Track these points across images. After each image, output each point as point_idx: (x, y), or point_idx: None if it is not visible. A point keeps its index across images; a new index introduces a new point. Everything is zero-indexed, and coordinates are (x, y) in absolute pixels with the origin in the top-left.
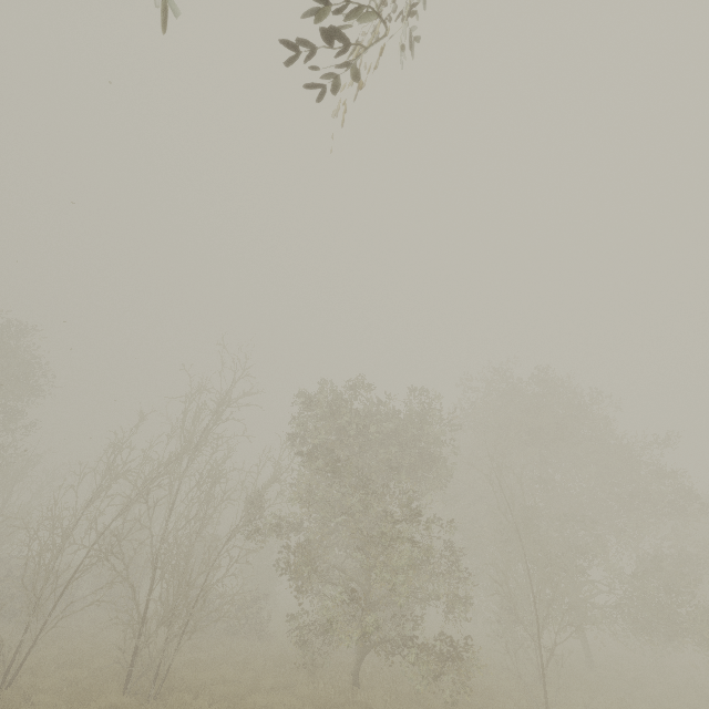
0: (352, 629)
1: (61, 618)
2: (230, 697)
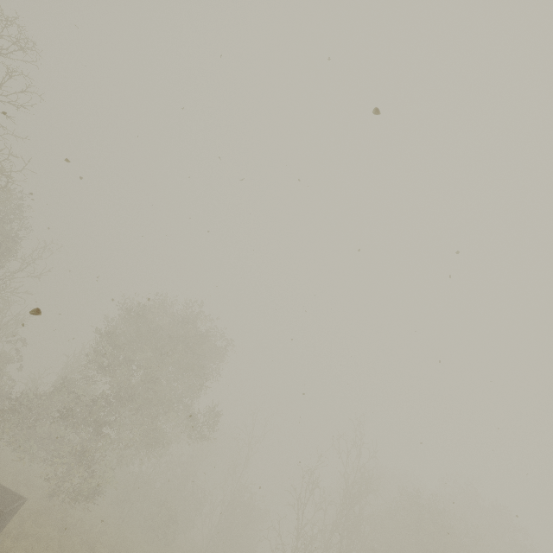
0: None
1: None
2: None
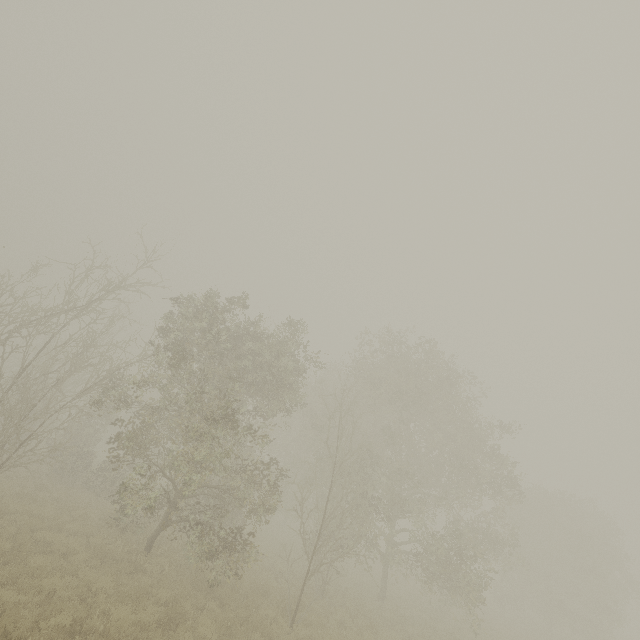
0: (140, 499)
1: None
2: (24, 527)
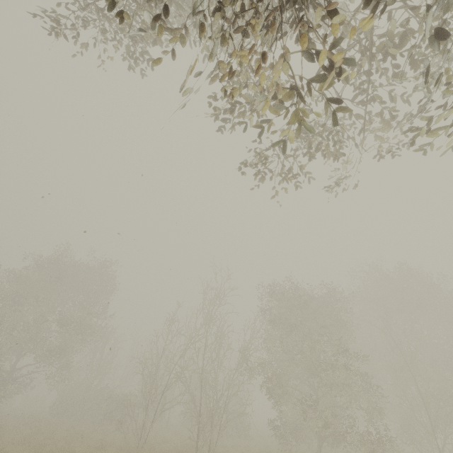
0: (318, 420)
1: (162, 411)
2: None
